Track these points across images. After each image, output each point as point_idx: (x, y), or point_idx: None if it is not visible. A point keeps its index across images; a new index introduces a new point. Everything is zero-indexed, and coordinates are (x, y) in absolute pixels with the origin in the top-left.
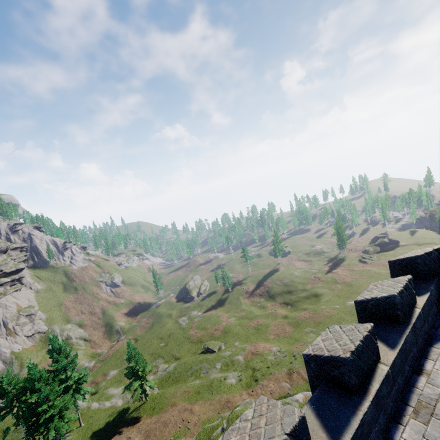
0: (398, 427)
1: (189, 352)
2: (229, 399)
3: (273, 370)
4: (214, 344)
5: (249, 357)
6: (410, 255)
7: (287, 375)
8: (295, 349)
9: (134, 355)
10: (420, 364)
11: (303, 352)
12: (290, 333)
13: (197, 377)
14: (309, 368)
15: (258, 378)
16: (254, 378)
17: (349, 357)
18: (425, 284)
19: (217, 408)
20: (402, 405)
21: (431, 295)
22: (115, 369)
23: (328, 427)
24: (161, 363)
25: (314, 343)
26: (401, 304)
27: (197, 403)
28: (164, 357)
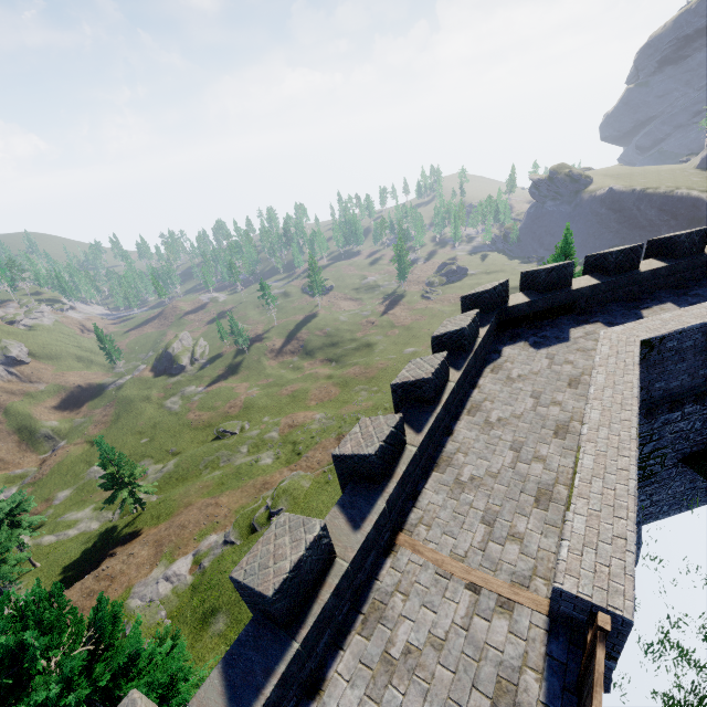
0: (456, 423)
1: (194, 442)
2: (267, 480)
3: (319, 439)
4: (232, 425)
5: (287, 432)
6: (480, 290)
7: (336, 441)
8: (345, 412)
9: (110, 458)
10: (475, 382)
11: (391, 383)
12: (337, 396)
13: (215, 468)
14: (395, 396)
15: (302, 451)
16: (296, 452)
17: (431, 377)
18: (488, 317)
19: (252, 493)
20: (460, 410)
21: (491, 326)
22: (66, 489)
23: (414, 427)
24: (149, 464)
25: (400, 375)
26: (469, 335)
27: (224, 495)
28: (153, 457)
